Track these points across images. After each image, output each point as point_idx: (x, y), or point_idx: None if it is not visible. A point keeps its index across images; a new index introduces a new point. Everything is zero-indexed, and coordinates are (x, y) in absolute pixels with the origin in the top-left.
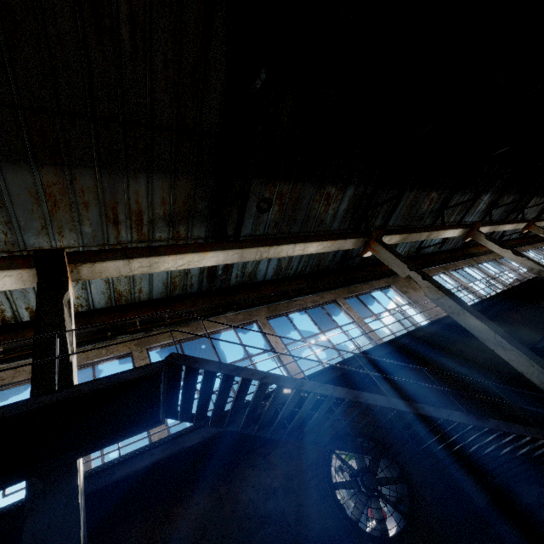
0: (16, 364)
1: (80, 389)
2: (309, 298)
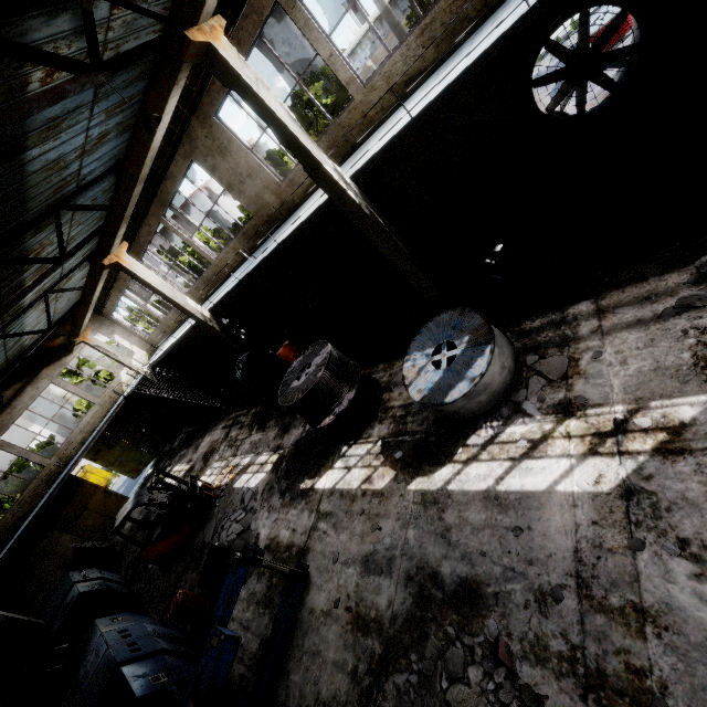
0: (106, 305)
1: (129, 393)
2: (144, 232)
